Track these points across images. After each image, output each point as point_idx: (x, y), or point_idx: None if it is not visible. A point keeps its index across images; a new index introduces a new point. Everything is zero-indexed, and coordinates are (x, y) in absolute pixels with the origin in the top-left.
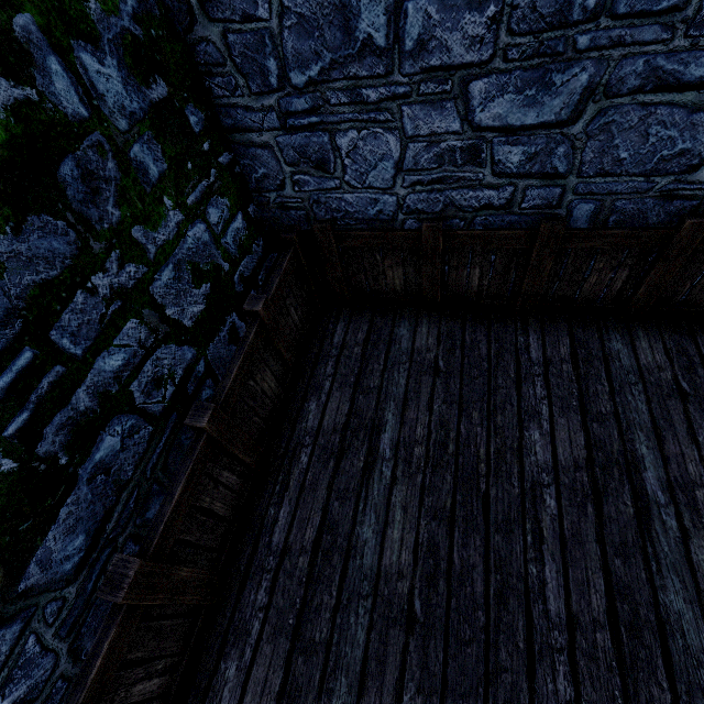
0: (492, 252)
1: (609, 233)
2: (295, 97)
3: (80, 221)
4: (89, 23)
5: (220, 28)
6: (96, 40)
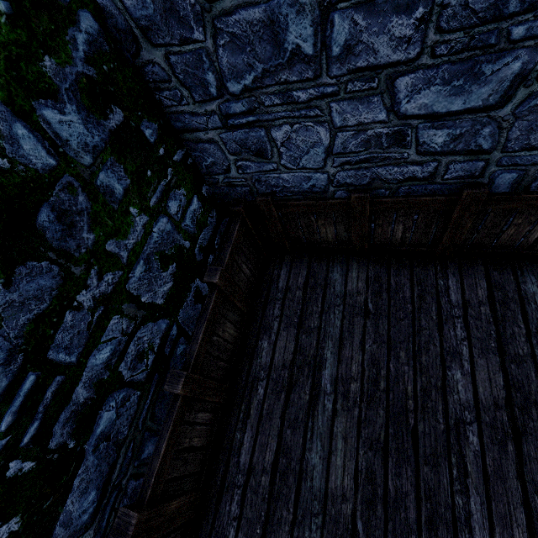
0: (414, 213)
1: (531, 197)
2: (233, 102)
3: (61, 255)
4: (46, 80)
5: (162, 51)
6: (54, 93)
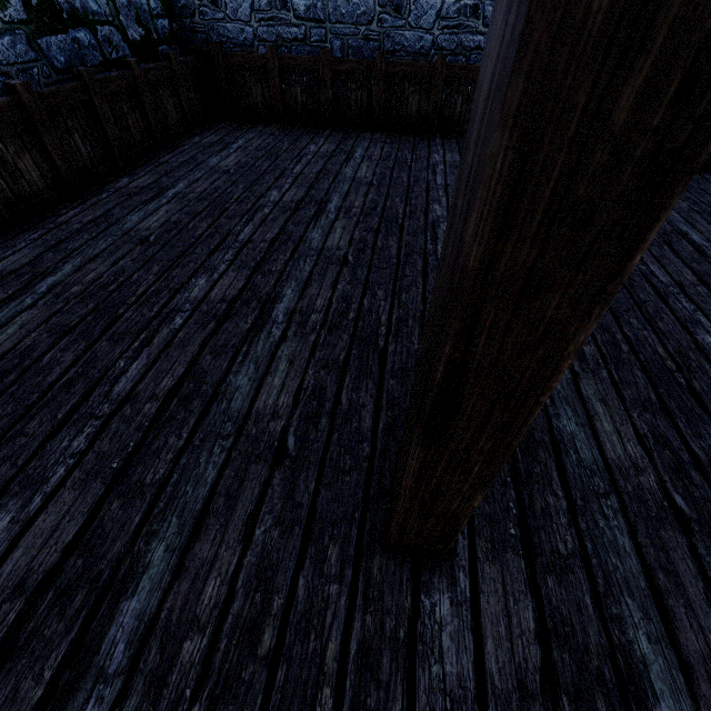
0: (304, 74)
1: (350, 60)
2: None
3: None
4: None
5: None
6: None
